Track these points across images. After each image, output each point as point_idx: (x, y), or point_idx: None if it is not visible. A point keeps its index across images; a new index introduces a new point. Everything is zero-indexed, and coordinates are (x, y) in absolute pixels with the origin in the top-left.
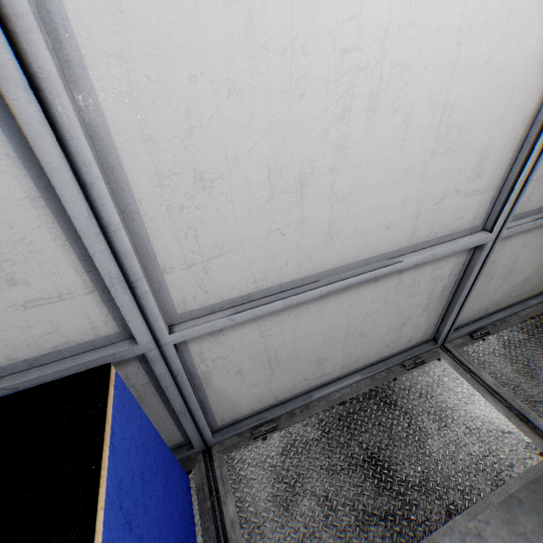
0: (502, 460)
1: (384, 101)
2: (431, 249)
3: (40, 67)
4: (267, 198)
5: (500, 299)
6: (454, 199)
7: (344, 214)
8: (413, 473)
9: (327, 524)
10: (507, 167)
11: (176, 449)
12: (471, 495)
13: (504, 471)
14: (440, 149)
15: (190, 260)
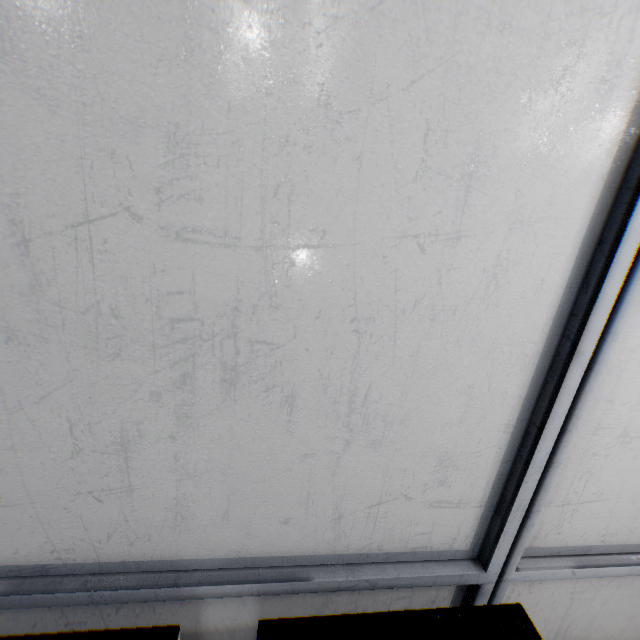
0: None
1: None
2: None
3: (601, 358)
4: None
5: None
6: None
7: None
8: None
9: None
10: None
11: None
12: None
13: None
14: None
15: (567, 499)
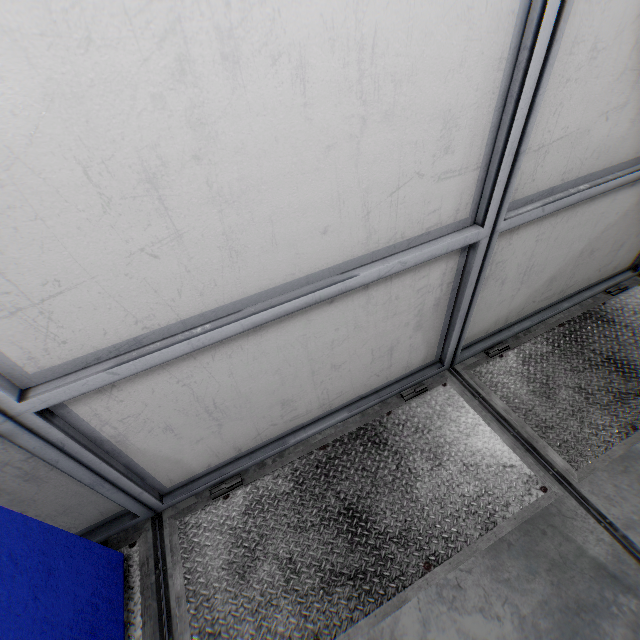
0: (499, 499)
1: (248, 43)
2: (400, 255)
3: None
4: (101, 207)
5: (521, 305)
6: (418, 186)
7: (246, 220)
8: (394, 522)
9: (287, 591)
10: (491, 135)
11: (117, 519)
12: (456, 543)
13: (498, 512)
14: (374, 116)
15: (11, 305)
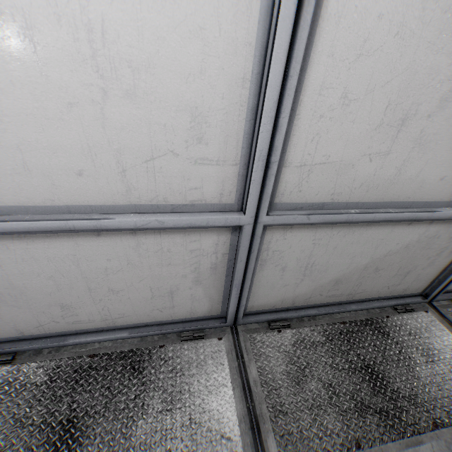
0: None
1: None
2: (161, 214)
3: None
4: None
5: (308, 294)
6: (175, 163)
7: None
8: (96, 451)
9: None
10: (246, 140)
11: None
12: None
13: None
14: (115, 90)
15: None
